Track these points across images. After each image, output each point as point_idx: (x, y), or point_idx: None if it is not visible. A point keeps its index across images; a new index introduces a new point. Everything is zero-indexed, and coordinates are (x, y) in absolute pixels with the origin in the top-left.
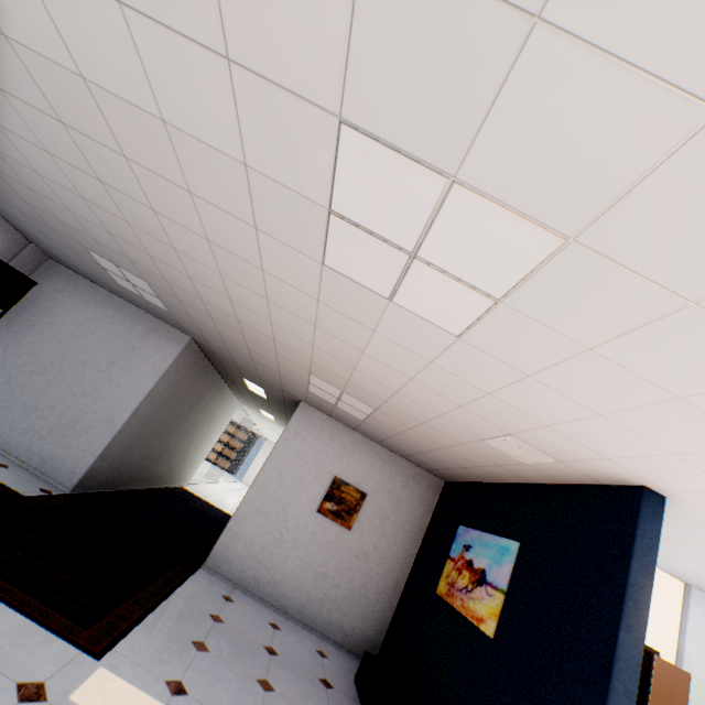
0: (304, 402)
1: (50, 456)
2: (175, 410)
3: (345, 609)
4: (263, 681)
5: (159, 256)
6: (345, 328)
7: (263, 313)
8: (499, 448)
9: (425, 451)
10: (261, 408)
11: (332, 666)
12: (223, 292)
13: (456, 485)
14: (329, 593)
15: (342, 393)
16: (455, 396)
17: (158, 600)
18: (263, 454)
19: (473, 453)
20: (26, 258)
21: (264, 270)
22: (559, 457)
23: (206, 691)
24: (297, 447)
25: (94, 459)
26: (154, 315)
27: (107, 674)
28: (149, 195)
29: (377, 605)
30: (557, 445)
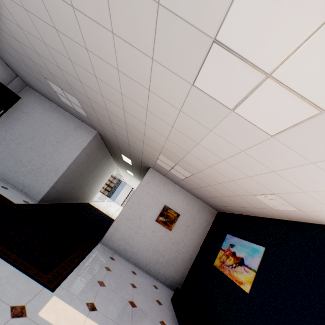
0: (152, 168)
1: (28, 185)
2: (88, 167)
3: (166, 267)
4: (131, 302)
5: (86, 82)
6: (191, 128)
7: (142, 118)
8: (262, 200)
9: (213, 197)
10: (127, 169)
11: (160, 293)
12: (120, 105)
13: (224, 214)
14: (159, 259)
15: (175, 165)
16: (248, 171)
17: (80, 259)
18: (125, 190)
19: (243, 200)
20: (15, 84)
21: (150, 90)
22: (300, 208)
23: (105, 308)
24: (147, 190)
25: (49, 188)
26: (79, 119)
27: (57, 300)
28: (85, 38)
29: (181, 266)
30: (304, 202)
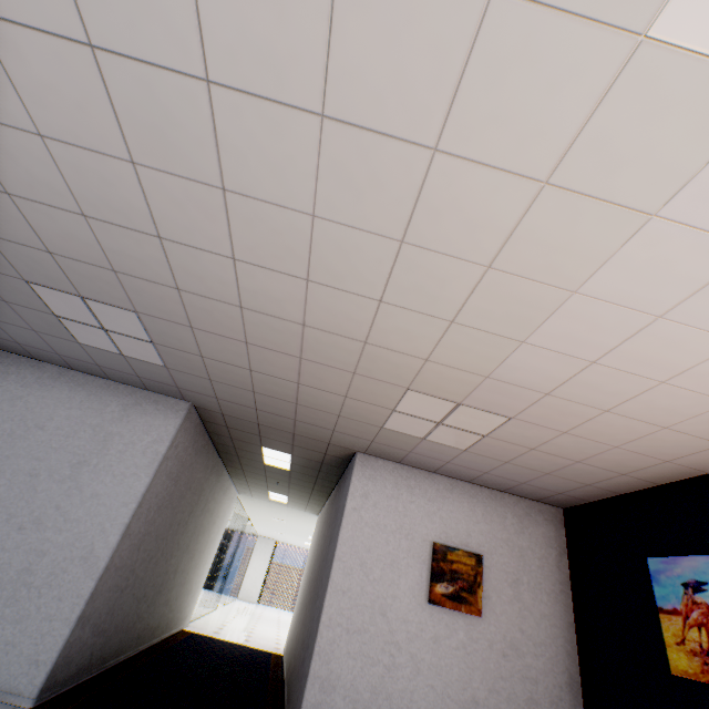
0: (361, 453)
1: None
2: (174, 515)
3: None
4: None
5: (180, 230)
6: (568, 242)
7: (372, 284)
8: None
9: (564, 466)
10: (271, 489)
11: None
12: (297, 267)
13: (591, 506)
14: None
15: (453, 410)
16: None
17: None
18: (258, 555)
19: (676, 438)
20: None
21: (439, 148)
22: None
23: None
24: (372, 516)
25: (69, 629)
26: (133, 384)
27: None
28: (208, 27)
29: None
30: None
